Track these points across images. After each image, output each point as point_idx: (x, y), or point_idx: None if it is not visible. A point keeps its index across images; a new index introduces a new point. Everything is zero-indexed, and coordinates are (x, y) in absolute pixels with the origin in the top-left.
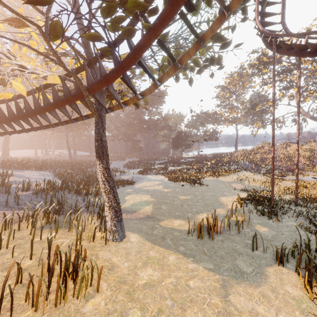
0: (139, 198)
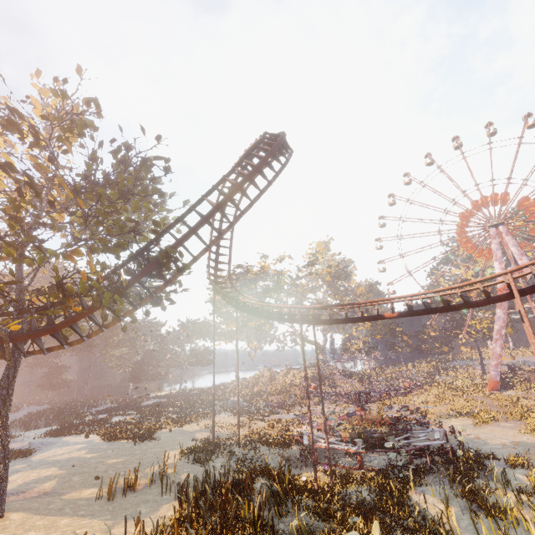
0: (36, 474)
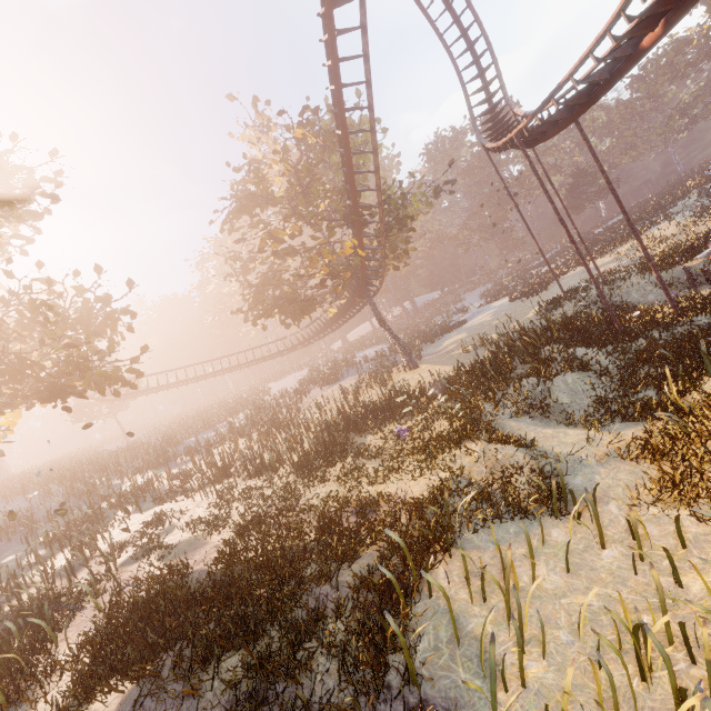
0: (455, 339)
